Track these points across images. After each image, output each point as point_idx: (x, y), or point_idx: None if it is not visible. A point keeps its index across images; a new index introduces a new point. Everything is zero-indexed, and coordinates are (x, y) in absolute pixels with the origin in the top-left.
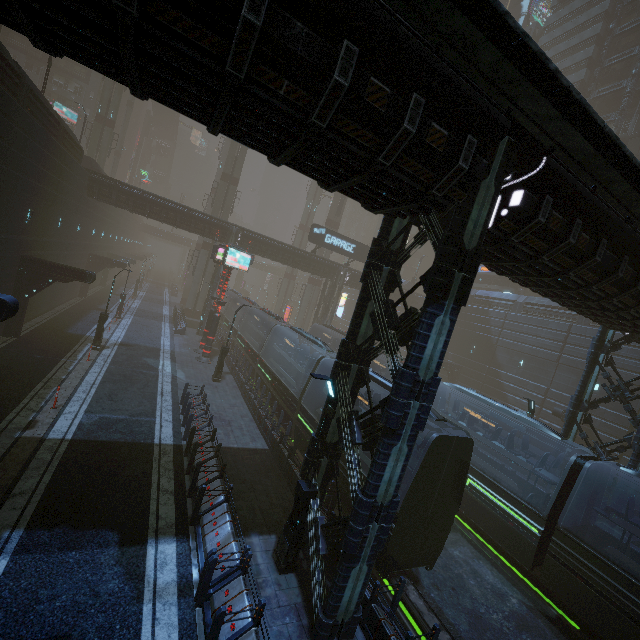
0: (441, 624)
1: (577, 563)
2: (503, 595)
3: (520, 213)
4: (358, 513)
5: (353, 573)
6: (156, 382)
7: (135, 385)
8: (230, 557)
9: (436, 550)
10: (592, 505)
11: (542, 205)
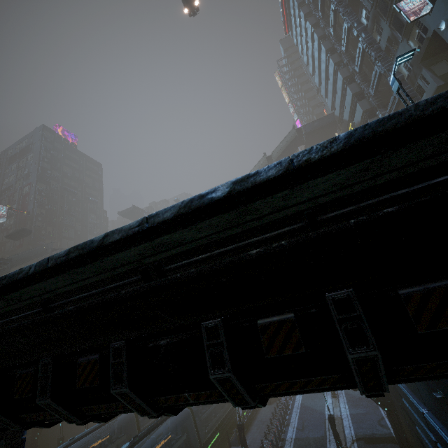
0: None
1: None
2: None
3: None
4: None
5: None
6: None
7: None
8: None
9: None
10: None
11: None
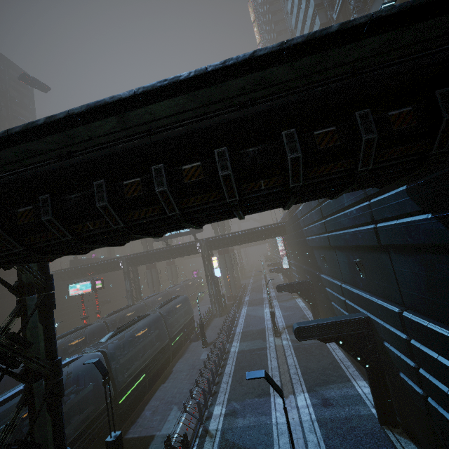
0: None
1: None
2: None
3: None
4: None
5: None
6: None
7: None
8: None
9: None
10: None
11: None
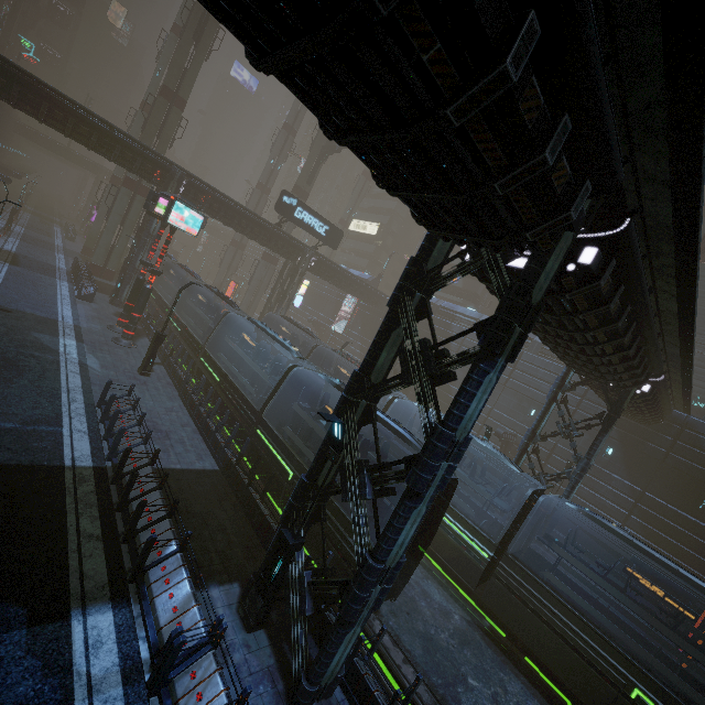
0: (405, 658)
1: (518, 585)
2: (448, 613)
3: (583, 271)
4: (366, 580)
5: (347, 638)
6: (57, 372)
7: (24, 375)
8: (193, 627)
9: (403, 583)
10: (533, 531)
11: (607, 268)
